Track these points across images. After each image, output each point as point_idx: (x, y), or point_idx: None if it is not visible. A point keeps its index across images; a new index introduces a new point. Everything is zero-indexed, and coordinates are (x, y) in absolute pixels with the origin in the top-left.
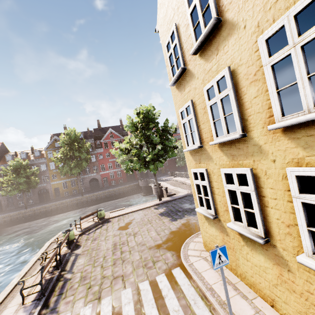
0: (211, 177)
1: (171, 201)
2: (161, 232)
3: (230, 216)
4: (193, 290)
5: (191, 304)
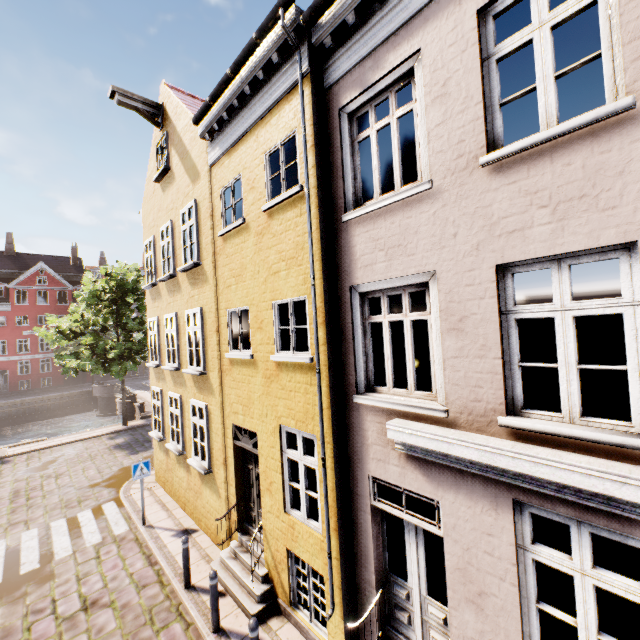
0: (165, 398)
1: (145, 426)
2: (107, 469)
3: (170, 436)
4: (120, 515)
5: (111, 525)
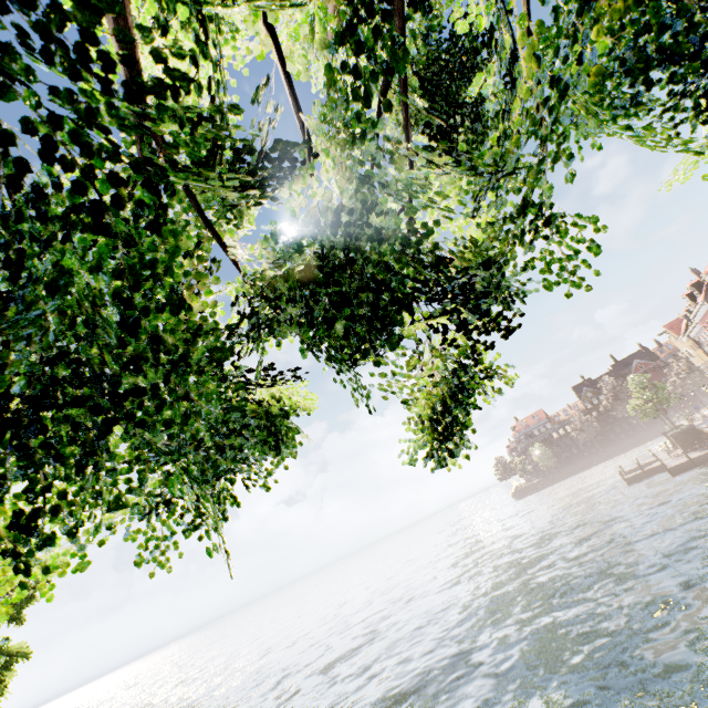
0: None
1: None
2: None
3: None
4: None
5: None
